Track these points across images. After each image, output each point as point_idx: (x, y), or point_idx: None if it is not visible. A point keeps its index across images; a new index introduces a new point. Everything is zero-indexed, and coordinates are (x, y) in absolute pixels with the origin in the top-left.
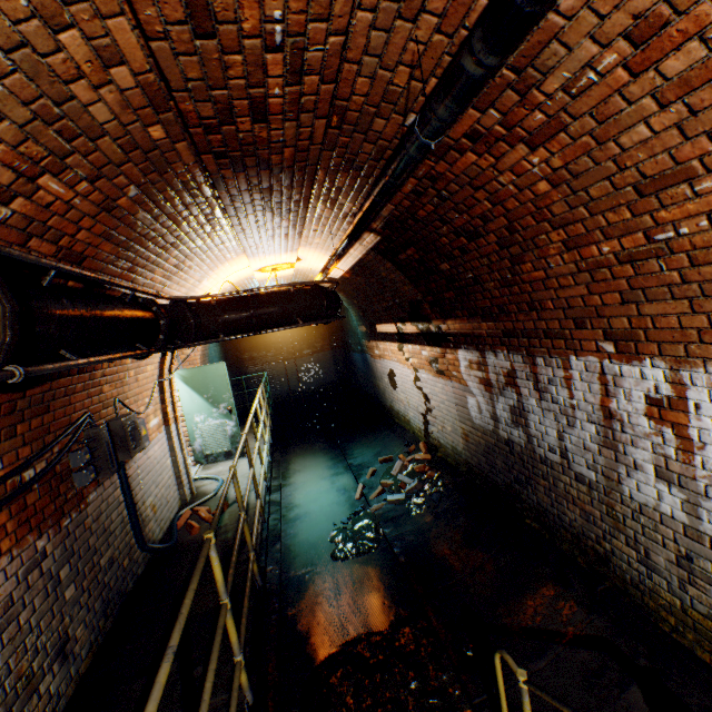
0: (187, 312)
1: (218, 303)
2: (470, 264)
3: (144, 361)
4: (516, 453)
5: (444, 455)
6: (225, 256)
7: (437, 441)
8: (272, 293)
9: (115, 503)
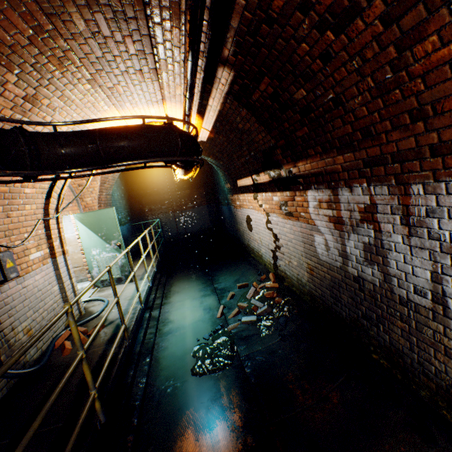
0: (20, 137)
1: (62, 133)
2: (332, 77)
3: (18, 199)
4: (367, 291)
5: (290, 285)
6: (93, 104)
7: (284, 272)
8: (122, 127)
9: None
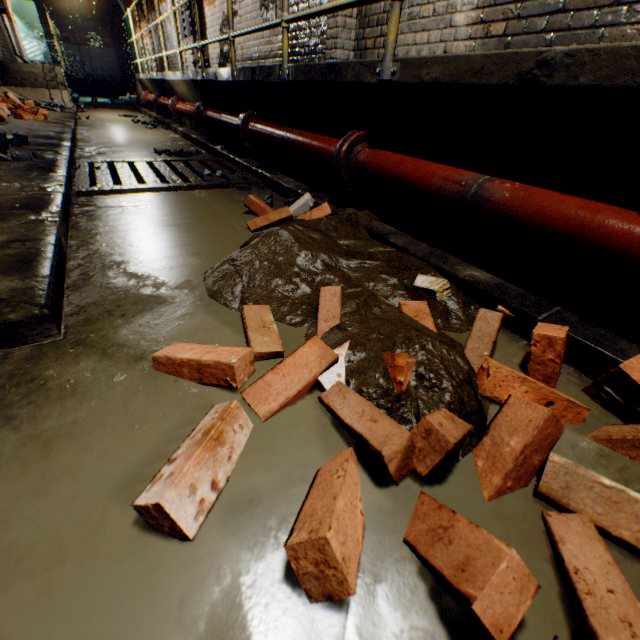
0: None
1: None
2: None
3: None
4: (162, 59)
5: None
6: None
7: None
8: None
9: (3, 27)
